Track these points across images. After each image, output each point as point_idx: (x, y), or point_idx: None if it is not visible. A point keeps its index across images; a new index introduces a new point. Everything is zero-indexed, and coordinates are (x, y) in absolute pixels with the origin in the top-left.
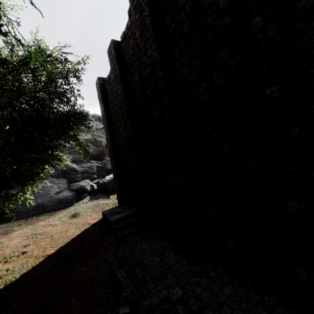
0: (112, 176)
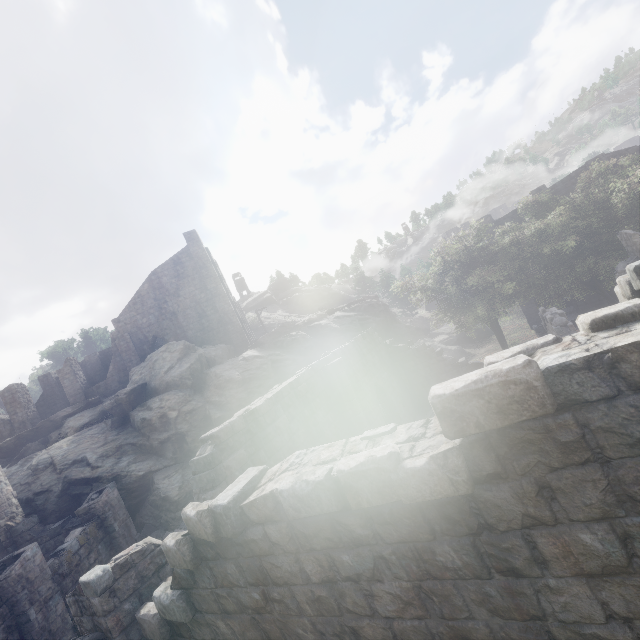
0: None
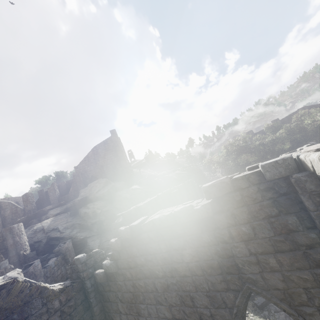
0: None
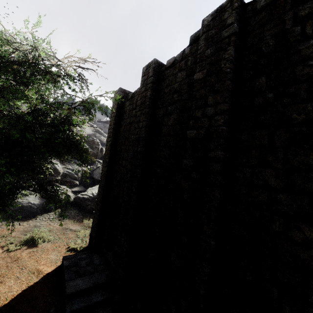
0: (95, 192)
